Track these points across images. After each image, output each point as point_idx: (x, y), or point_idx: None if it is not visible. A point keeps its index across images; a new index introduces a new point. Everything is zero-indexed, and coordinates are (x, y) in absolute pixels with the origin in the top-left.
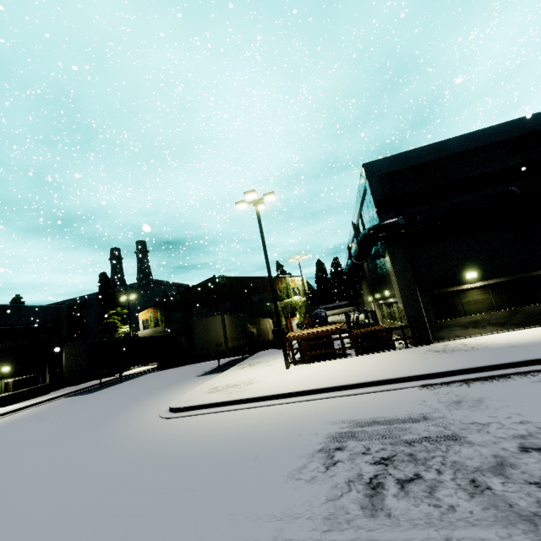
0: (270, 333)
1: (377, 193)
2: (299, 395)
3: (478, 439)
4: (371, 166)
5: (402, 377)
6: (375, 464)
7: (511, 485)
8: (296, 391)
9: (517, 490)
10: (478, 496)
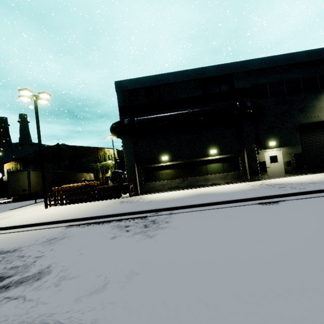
0: None
1: (121, 102)
2: (4, 229)
3: None
4: (119, 83)
5: (65, 220)
6: None
7: None
8: (3, 227)
9: None
10: None
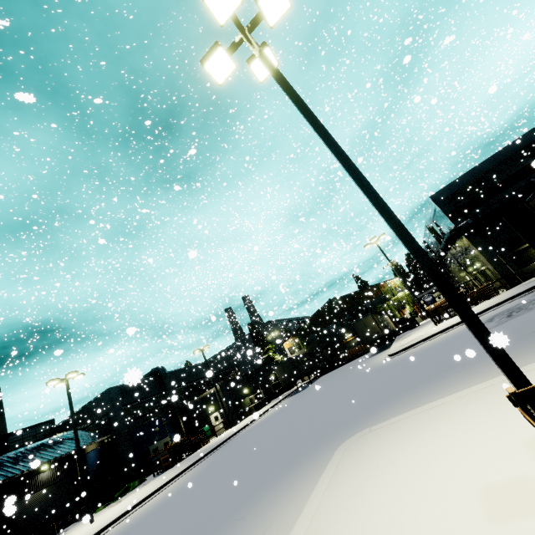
0: (392, 325)
1: (446, 210)
2: (458, 324)
3: None
4: (435, 196)
5: (508, 298)
6: (507, 314)
7: None
8: (456, 323)
9: None
10: None
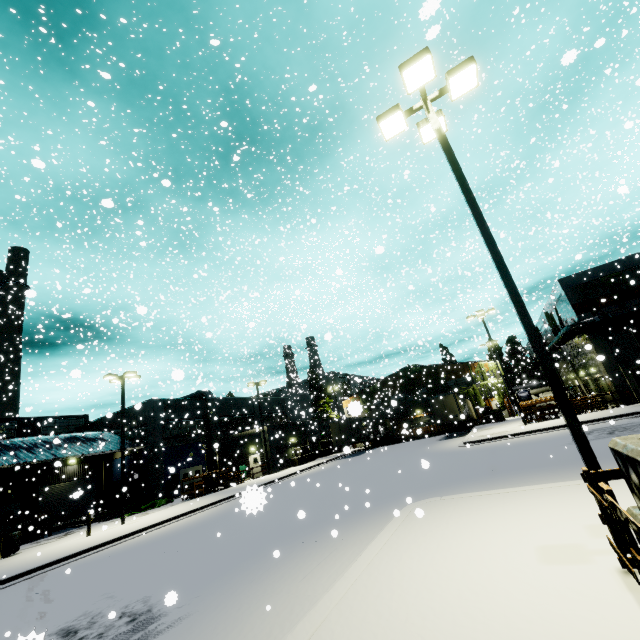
0: (473, 413)
1: (573, 299)
2: (551, 429)
3: None
4: (564, 280)
5: (616, 415)
6: (609, 431)
7: None
8: (549, 427)
9: None
10: None
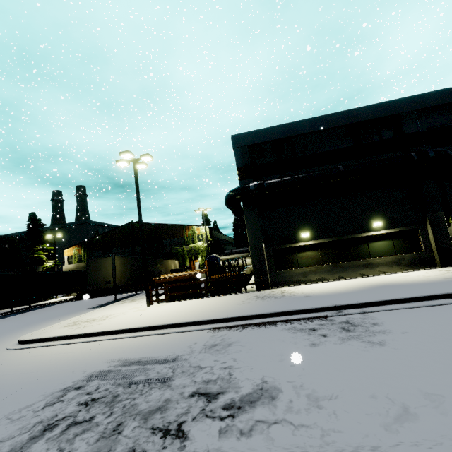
0: None
1: (240, 161)
2: (123, 332)
3: (178, 382)
4: (237, 138)
5: (204, 320)
6: (81, 405)
7: (137, 430)
8: (120, 329)
9: (134, 436)
10: (102, 441)
